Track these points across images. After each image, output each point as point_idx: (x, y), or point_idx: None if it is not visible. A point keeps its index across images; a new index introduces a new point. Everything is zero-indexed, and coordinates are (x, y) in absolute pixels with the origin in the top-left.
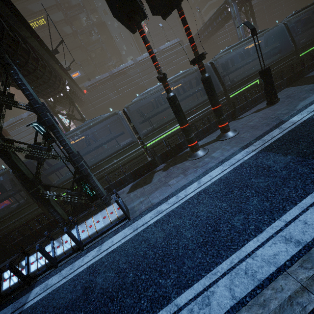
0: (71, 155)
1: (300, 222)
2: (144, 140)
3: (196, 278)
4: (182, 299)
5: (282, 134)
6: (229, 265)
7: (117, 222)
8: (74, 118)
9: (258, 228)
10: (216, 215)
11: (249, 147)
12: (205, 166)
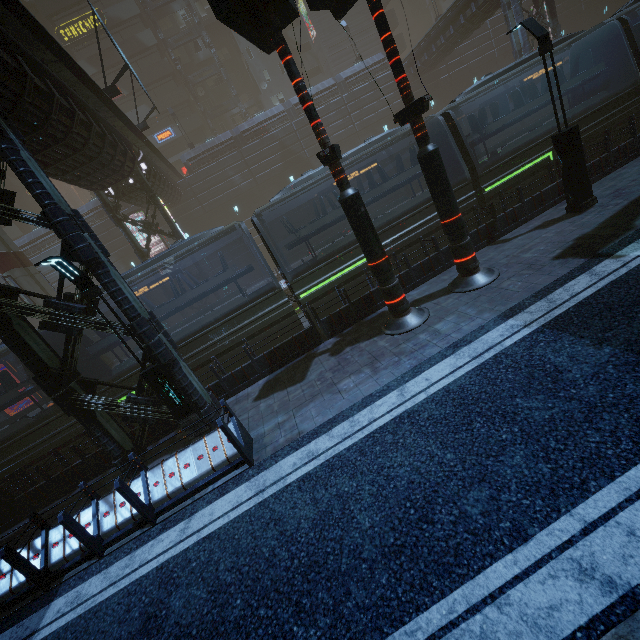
0: (134, 323)
1: (620, 529)
2: (294, 285)
3: (370, 637)
4: None
5: (596, 290)
6: (445, 617)
7: (225, 468)
8: (157, 231)
9: (519, 530)
10: (430, 481)
11: (518, 316)
12: (418, 353)
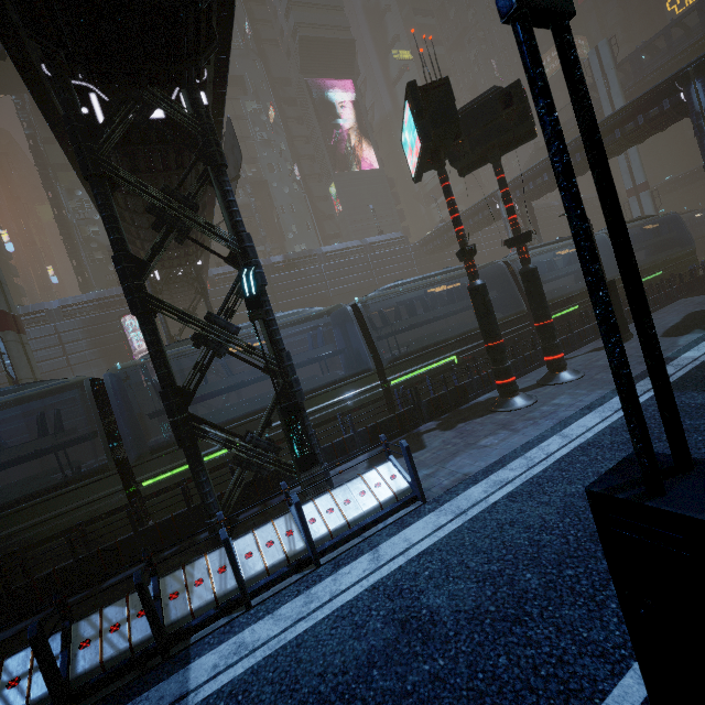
0: (285, 354)
1: None
2: (387, 371)
3: None
4: None
5: (687, 371)
6: None
7: (394, 504)
8: None
9: None
10: None
11: None
12: (552, 416)
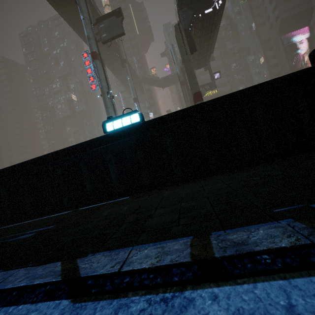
0: None
1: None
2: None
3: None
4: None
5: None
6: None
7: None
8: None
9: None
10: None
11: None
12: None
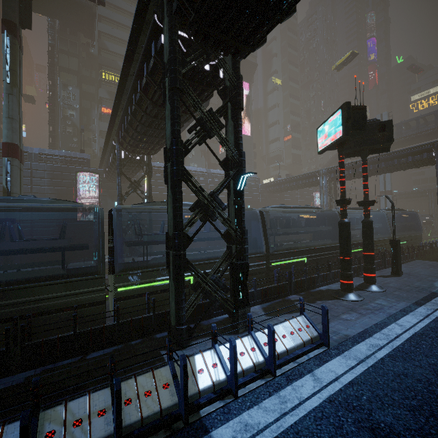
0: (246, 230)
1: None
2: (271, 256)
3: None
4: None
5: None
6: None
7: (311, 345)
8: (140, 190)
9: None
10: None
11: (425, 306)
12: (382, 310)
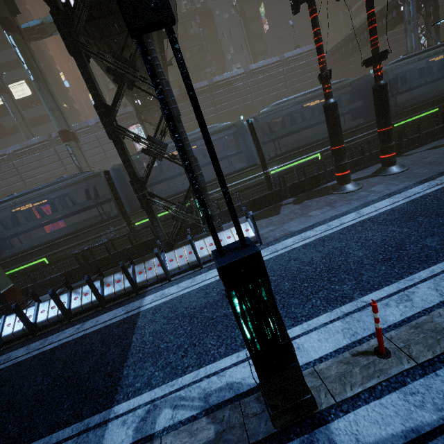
0: (193, 159)
1: None
2: (268, 165)
3: (384, 283)
4: (370, 297)
5: None
6: (429, 274)
7: None
8: None
9: None
10: (397, 238)
11: (431, 182)
12: (363, 199)
